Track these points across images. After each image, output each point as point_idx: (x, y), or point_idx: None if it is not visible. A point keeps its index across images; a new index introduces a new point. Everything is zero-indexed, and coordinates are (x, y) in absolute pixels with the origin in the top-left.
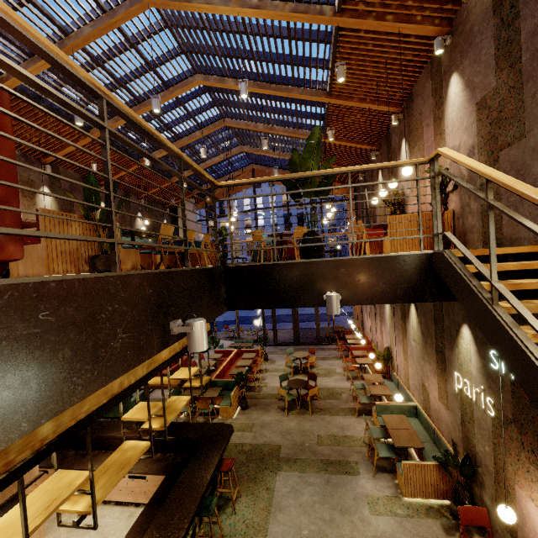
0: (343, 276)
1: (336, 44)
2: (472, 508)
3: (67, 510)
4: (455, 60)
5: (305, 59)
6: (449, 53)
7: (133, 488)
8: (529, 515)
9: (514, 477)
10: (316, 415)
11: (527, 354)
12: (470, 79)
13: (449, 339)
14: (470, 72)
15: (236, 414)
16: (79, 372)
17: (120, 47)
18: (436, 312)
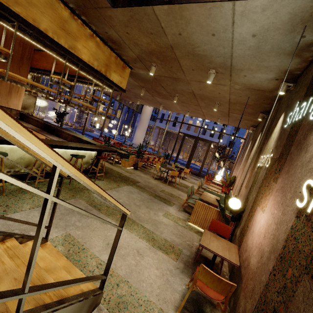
0: None
1: None
2: (222, 224)
3: None
4: None
5: None
6: None
7: None
8: (255, 222)
9: (259, 202)
10: (170, 186)
11: None
12: None
13: (269, 136)
14: None
15: (129, 168)
16: None
17: None
18: (270, 123)
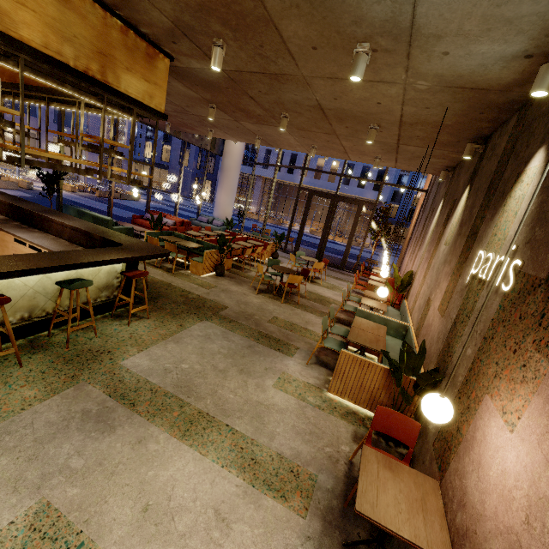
0: None
1: None
2: (399, 416)
3: None
4: None
5: None
6: None
7: None
8: (483, 439)
9: (489, 383)
10: (288, 305)
11: None
12: None
13: (497, 201)
14: None
15: (206, 275)
16: None
17: None
18: (498, 169)
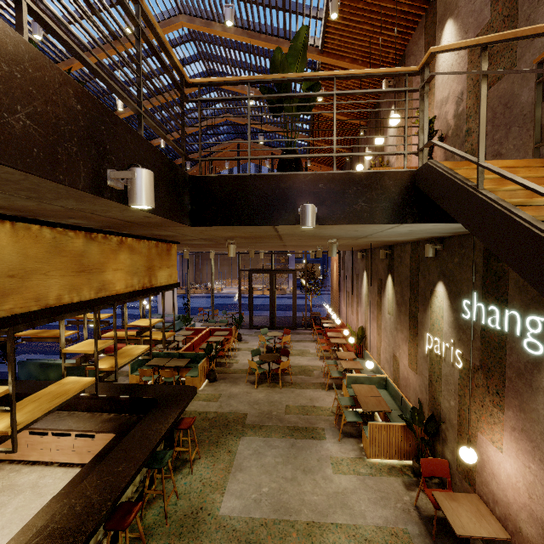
0: (321, 192)
1: None
2: (434, 460)
3: None
4: (450, 5)
5: (298, 5)
6: None
7: (79, 448)
8: (488, 459)
9: (476, 425)
10: (286, 388)
11: (513, 218)
12: (464, 21)
13: (423, 301)
14: (465, 14)
15: (203, 386)
16: None
17: None
18: (412, 277)
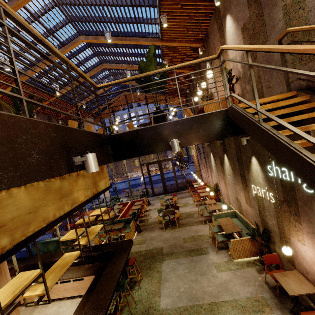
0: (179, 130)
1: (160, 7)
2: (270, 255)
3: (29, 296)
4: (226, 7)
5: (144, 19)
6: (223, 4)
7: (76, 287)
8: (299, 250)
9: (288, 232)
10: (181, 228)
11: (279, 140)
12: (236, 16)
13: (246, 167)
14: (235, 12)
15: (135, 236)
16: (4, 170)
17: (28, 20)
18: (238, 154)
